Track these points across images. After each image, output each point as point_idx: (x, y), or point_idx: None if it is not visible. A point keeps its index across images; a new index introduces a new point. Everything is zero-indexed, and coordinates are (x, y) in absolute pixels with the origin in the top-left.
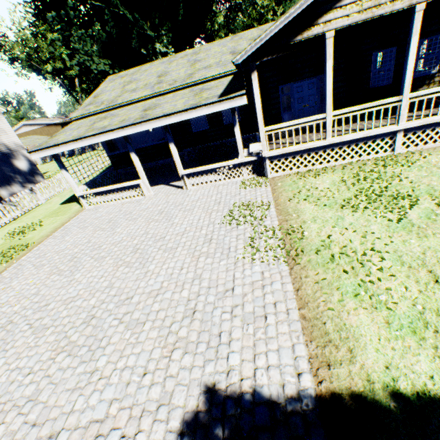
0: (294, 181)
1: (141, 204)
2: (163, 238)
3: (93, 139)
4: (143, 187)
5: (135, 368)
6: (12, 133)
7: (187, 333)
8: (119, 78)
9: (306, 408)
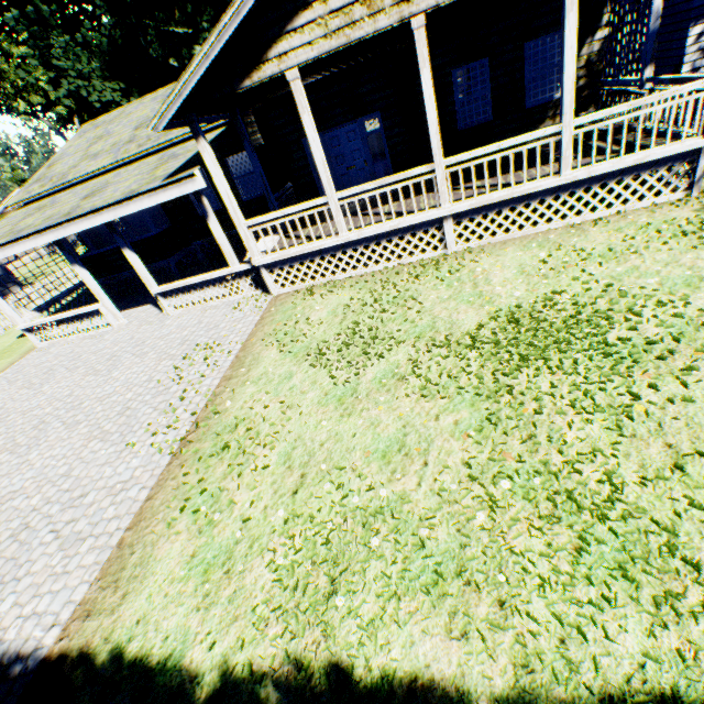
0: (295, 304)
1: (102, 341)
2: (81, 404)
3: (6, 251)
4: (106, 314)
5: None
6: None
7: None
8: (93, 128)
9: (23, 673)
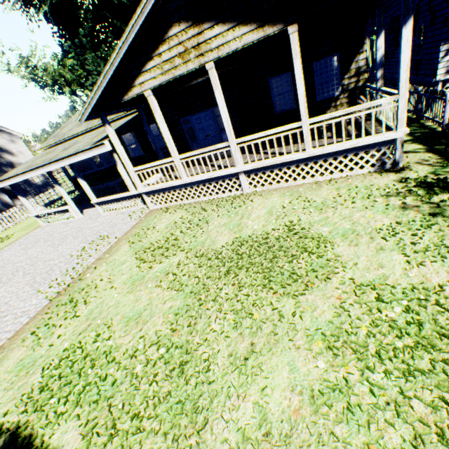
0: (156, 217)
1: (67, 226)
2: (37, 263)
3: (23, 176)
4: (72, 211)
5: None
6: (29, 153)
7: None
8: None
9: None
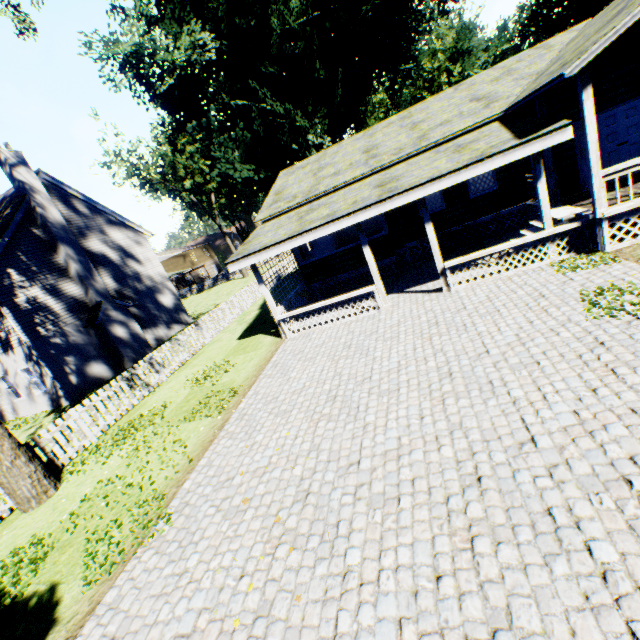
0: None
1: (382, 320)
2: (484, 353)
3: (318, 232)
4: (377, 295)
5: None
6: (157, 261)
7: None
8: (298, 169)
9: None
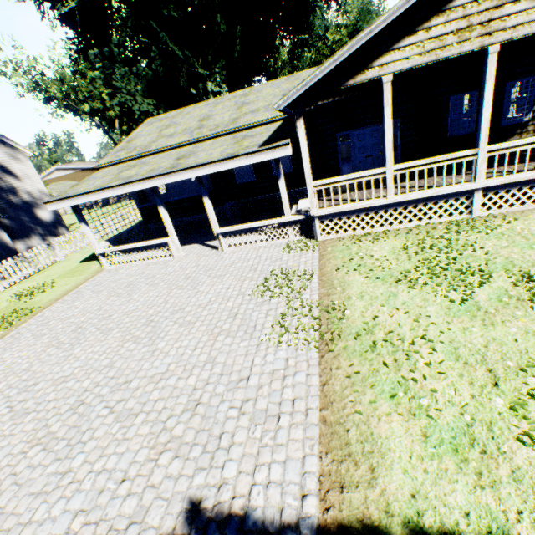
0: (347, 246)
1: (168, 266)
2: (182, 309)
3: (117, 190)
4: (172, 246)
5: (113, 471)
6: (38, 179)
7: (183, 431)
8: (158, 120)
9: None
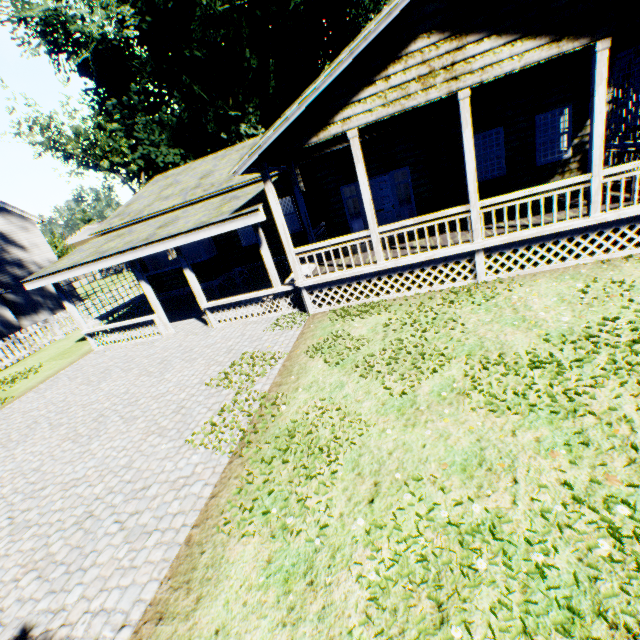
0: (333, 322)
1: (153, 347)
2: (137, 401)
3: (91, 267)
4: (159, 324)
5: None
6: (47, 247)
7: (60, 548)
8: (164, 178)
9: None
